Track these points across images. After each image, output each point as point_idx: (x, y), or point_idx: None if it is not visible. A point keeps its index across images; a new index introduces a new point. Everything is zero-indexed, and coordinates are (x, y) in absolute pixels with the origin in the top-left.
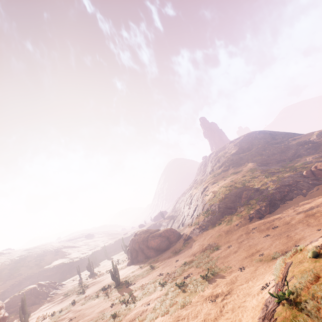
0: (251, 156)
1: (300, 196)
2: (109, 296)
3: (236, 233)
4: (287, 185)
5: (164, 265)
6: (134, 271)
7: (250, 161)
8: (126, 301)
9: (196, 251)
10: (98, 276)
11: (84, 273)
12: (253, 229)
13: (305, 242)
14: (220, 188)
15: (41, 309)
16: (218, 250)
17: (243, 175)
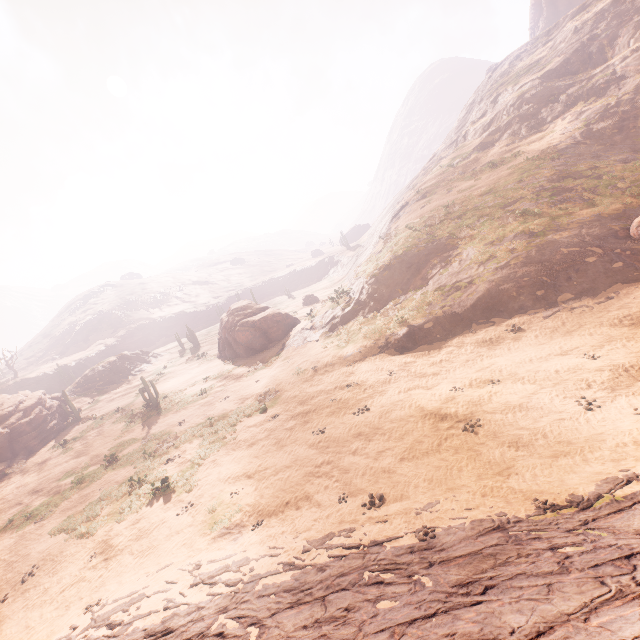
0: (589, 92)
1: (536, 314)
2: (129, 428)
3: (322, 382)
4: (538, 265)
5: (212, 398)
6: (196, 383)
7: (571, 117)
8: (107, 462)
9: (256, 391)
10: (186, 361)
11: (202, 335)
12: (347, 388)
13: (270, 527)
14: (405, 229)
15: (114, 393)
16: (261, 414)
17: (489, 188)
